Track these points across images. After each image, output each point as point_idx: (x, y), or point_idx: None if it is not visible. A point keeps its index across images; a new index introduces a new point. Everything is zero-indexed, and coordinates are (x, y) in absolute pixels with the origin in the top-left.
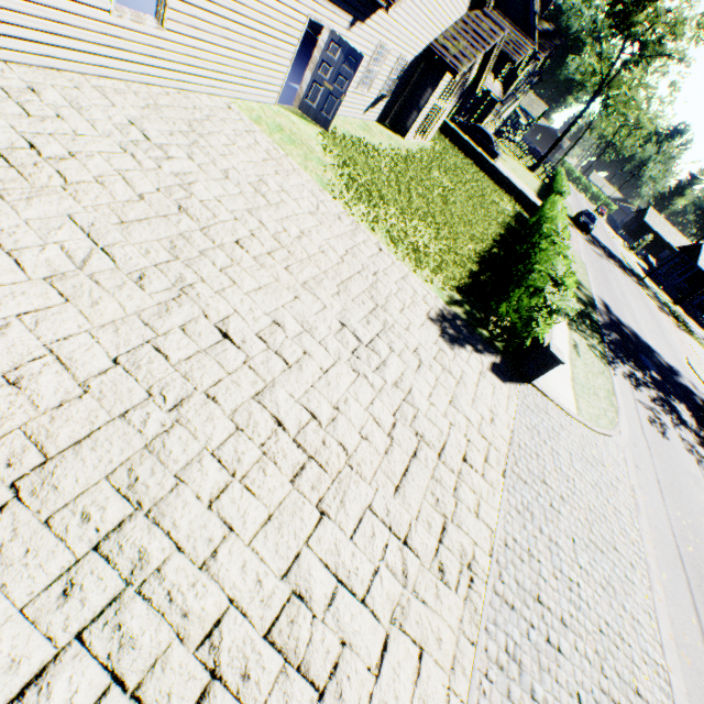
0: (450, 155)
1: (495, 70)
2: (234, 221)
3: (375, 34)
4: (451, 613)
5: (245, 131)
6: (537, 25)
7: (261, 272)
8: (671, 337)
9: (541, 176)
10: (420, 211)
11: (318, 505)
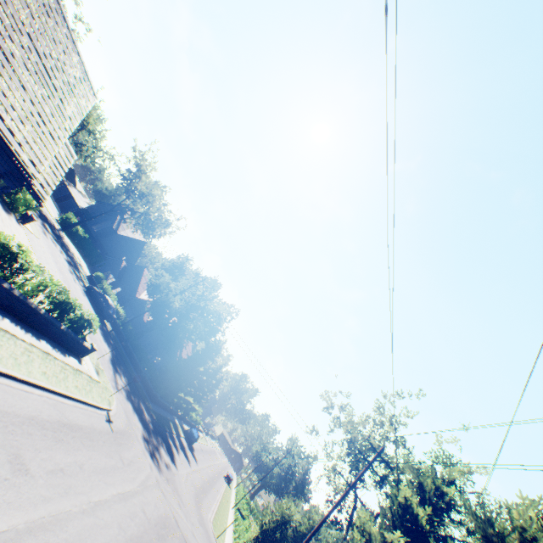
0: None
1: None
2: None
3: None
4: None
5: None
6: None
7: None
8: None
9: None
10: None
11: None
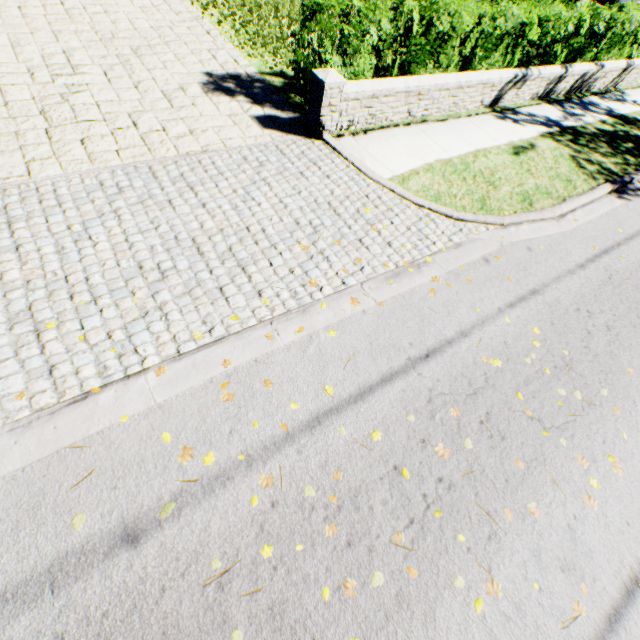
0: None
1: None
2: (37, 0)
3: None
4: None
5: None
6: None
7: (19, 20)
8: None
9: None
10: None
11: None
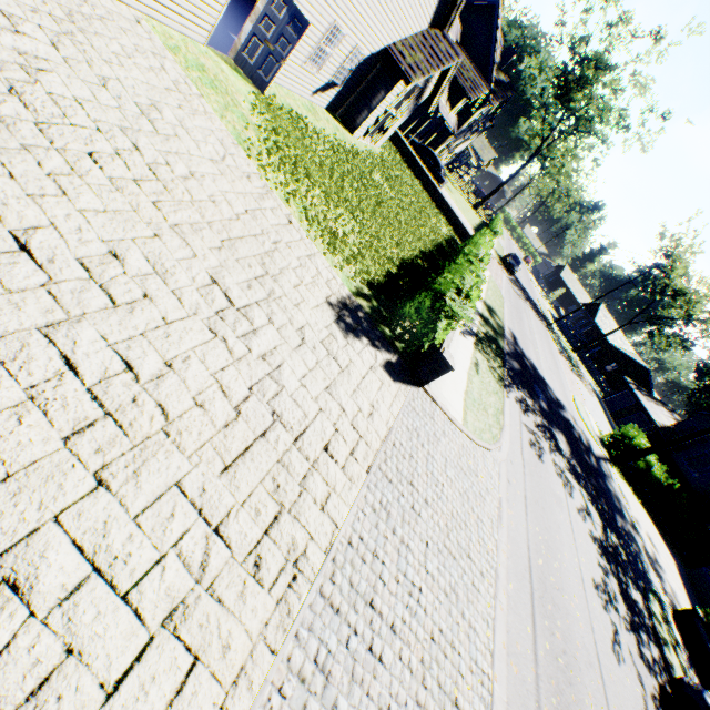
0: (398, 167)
1: (452, 102)
2: (96, 132)
3: (330, 11)
4: (255, 615)
5: (152, 52)
6: (495, 74)
7: (115, 195)
8: (565, 377)
9: (483, 216)
10: (350, 203)
11: (98, 472)
